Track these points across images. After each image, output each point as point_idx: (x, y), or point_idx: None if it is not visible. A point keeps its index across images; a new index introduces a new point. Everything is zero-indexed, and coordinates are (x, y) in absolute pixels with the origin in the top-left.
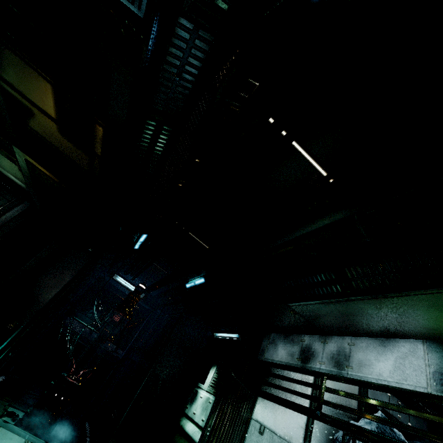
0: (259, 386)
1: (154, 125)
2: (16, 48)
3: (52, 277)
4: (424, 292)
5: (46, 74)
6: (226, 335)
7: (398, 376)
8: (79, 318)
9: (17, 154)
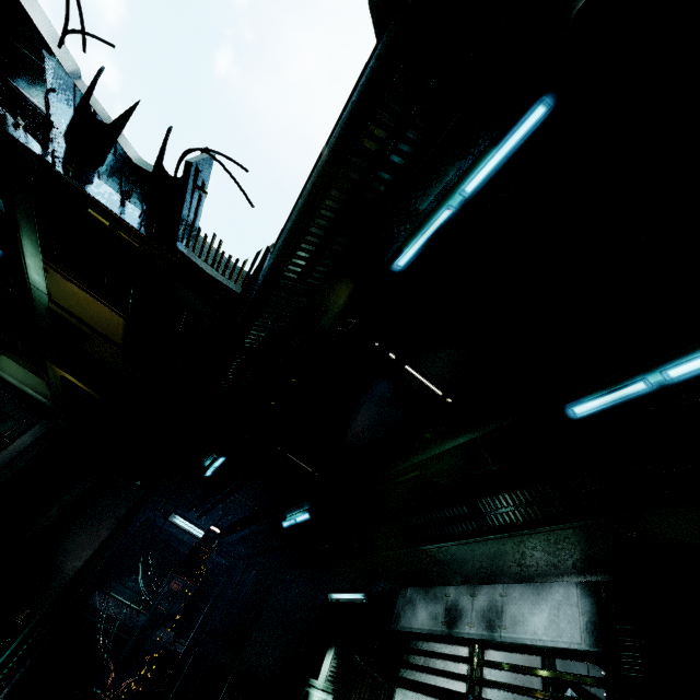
0: (397, 671)
1: (245, 358)
2: (89, 288)
3: (83, 533)
4: (555, 528)
5: (120, 311)
6: (346, 596)
7: (553, 633)
8: (114, 592)
9: (51, 370)
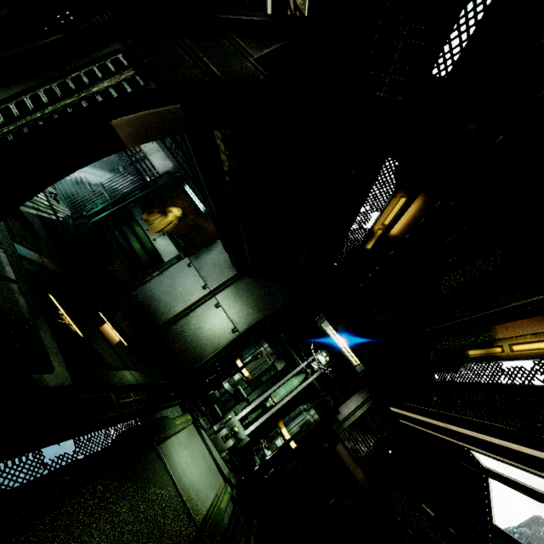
0: None
1: None
2: None
3: None
4: (170, 154)
5: None
6: None
7: (158, 166)
8: None
9: None
